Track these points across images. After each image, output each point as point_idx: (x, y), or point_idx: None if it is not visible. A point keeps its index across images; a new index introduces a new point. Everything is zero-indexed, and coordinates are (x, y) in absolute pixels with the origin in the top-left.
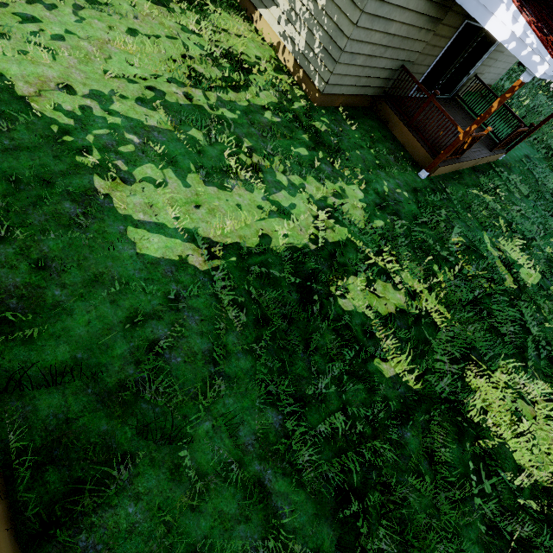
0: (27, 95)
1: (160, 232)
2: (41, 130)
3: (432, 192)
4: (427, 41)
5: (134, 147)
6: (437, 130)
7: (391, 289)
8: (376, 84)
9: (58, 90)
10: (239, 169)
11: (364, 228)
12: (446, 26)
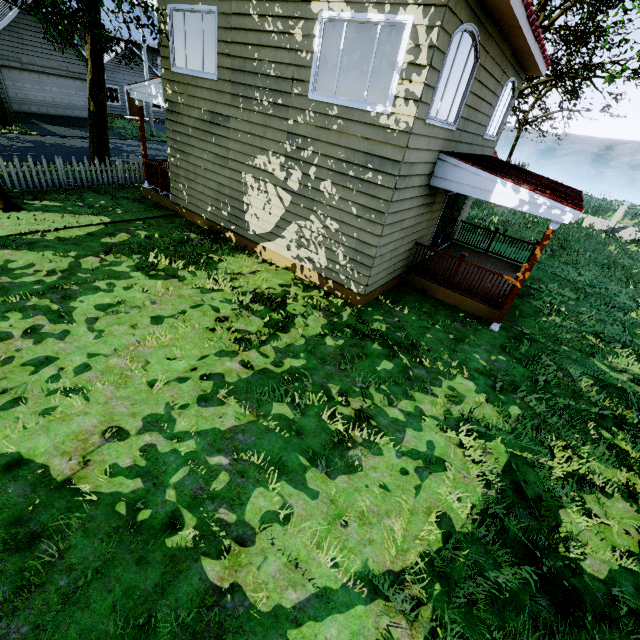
0: (69, 474)
1: (329, 608)
2: (104, 523)
3: (516, 341)
4: (428, 219)
5: (227, 473)
6: (470, 278)
7: (606, 500)
8: (401, 265)
9: (105, 442)
10: (349, 429)
11: (513, 429)
12: (437, 204)
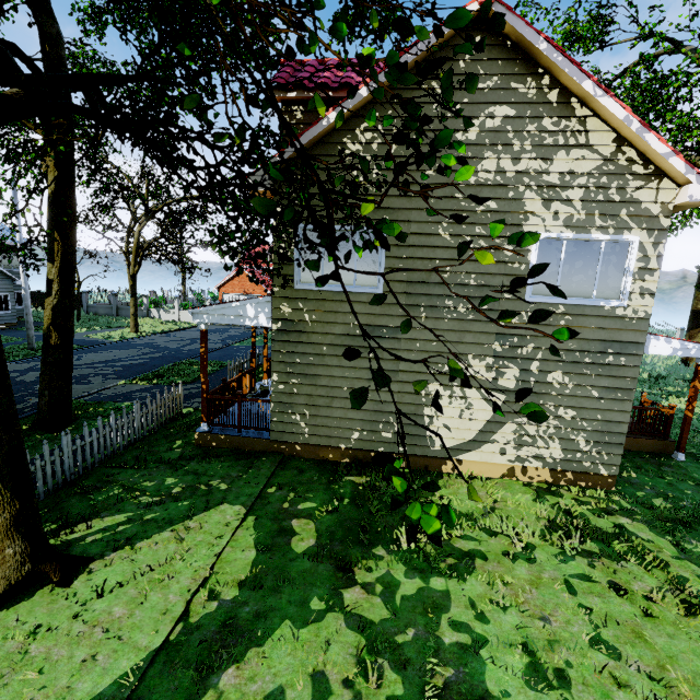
0: None
1: None
2: None
3: None
4: None
5: None
6: None
7: None
8: None
9: None
10: None
11: None
12: None
